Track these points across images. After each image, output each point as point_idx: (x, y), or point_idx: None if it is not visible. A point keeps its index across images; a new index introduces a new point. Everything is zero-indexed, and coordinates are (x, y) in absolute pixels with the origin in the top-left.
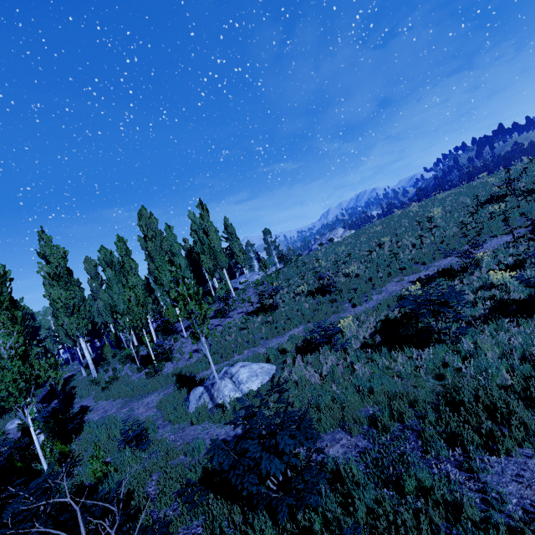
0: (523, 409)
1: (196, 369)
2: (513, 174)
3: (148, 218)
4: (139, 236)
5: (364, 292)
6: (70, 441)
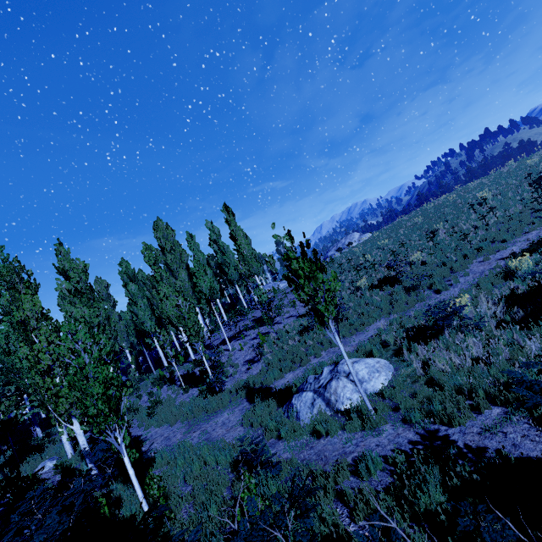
0: None
1: (268, 379)
2: None
3: (165, 230)
4: (156, 250)
5: (443, 277)
6: (144, 478)
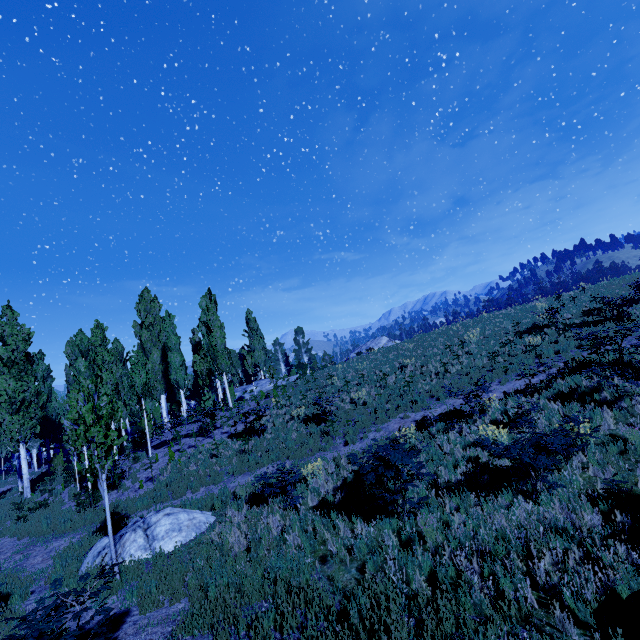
0: (394, 639)
1: (134, 507)
2: (565, 301)
3: (150, 302)
4: (135, 322)
5: (364, 426)
6: None
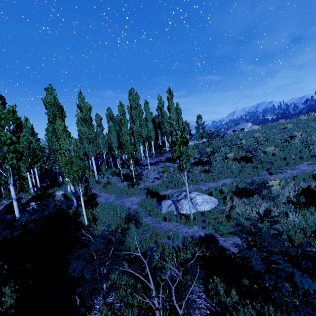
0: None
1: (159, 189)
2: None
3: (134, 95)
4: (127, 106)
5: (279, 166)
6: None
